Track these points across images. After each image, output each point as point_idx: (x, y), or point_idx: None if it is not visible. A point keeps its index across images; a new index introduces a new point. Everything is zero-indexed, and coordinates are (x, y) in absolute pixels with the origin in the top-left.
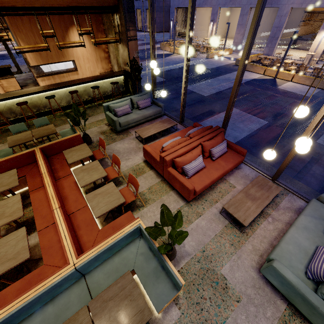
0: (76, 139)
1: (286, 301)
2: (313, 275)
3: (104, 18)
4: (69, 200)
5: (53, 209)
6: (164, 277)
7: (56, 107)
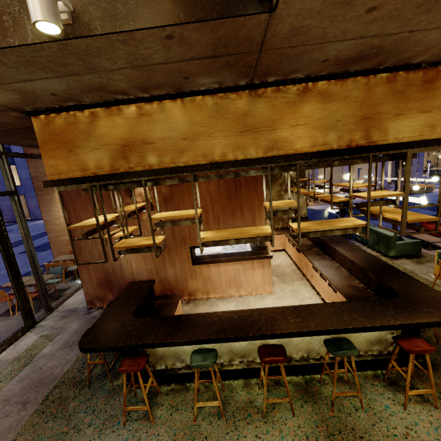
0: None
1: None
2: None
3: None
4: None
5: None
6: None
7: None
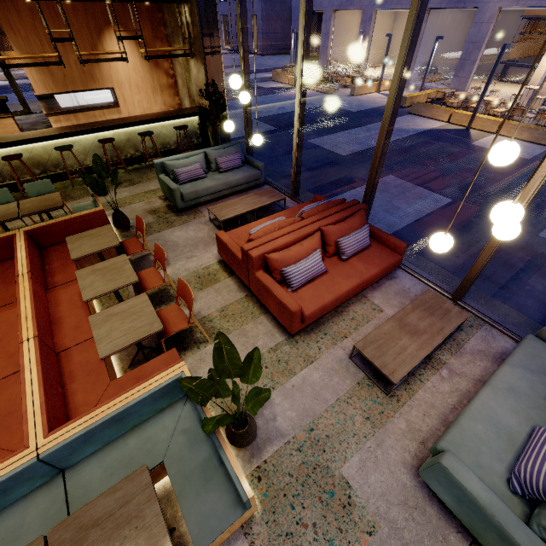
0: (95, 218)
1: (468, 536)
2: (524, 487)
3: (166, 14)
4: (64, 326)
5: (22, 340)
6: (221, 480)
7: (77, 167)
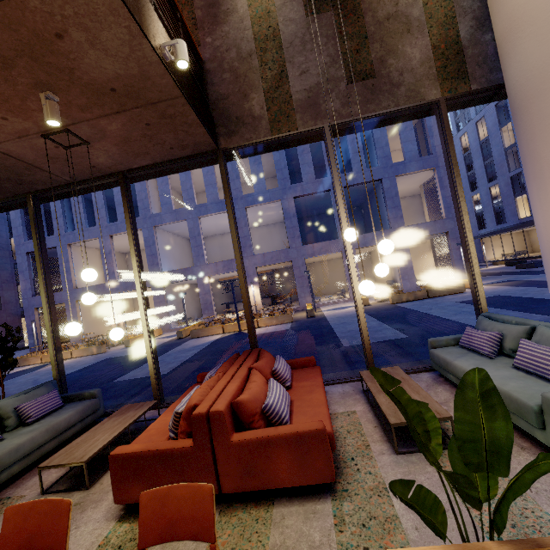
0: None
1: None
2: None
3: None
4: None
5: None
6: None
7: None
